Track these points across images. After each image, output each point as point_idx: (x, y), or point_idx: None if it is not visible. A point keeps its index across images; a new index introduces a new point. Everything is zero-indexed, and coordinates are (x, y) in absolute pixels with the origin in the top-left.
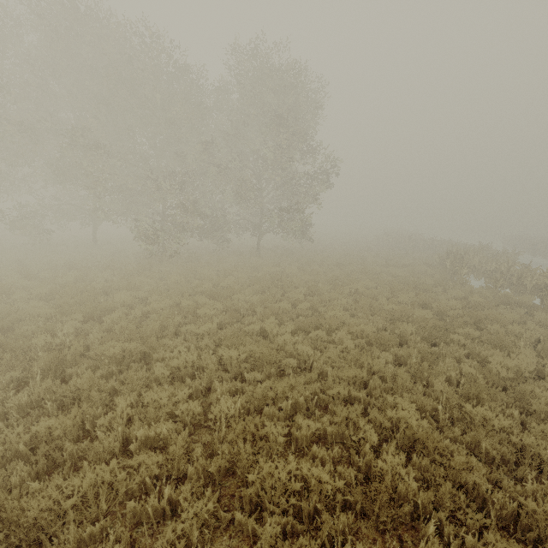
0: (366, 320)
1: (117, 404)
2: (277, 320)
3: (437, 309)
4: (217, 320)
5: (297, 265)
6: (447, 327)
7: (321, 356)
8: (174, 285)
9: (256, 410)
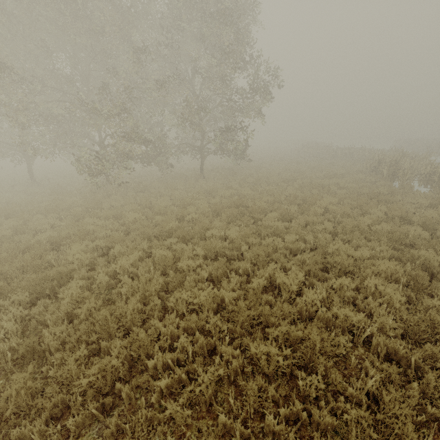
0: (366, 248)
1: None
2: (278, 265)
3: (421, 223)
4: (206, 274)
5: (247, 185)
6: None
7: (375, 324)
8: (134, 225)
9: None
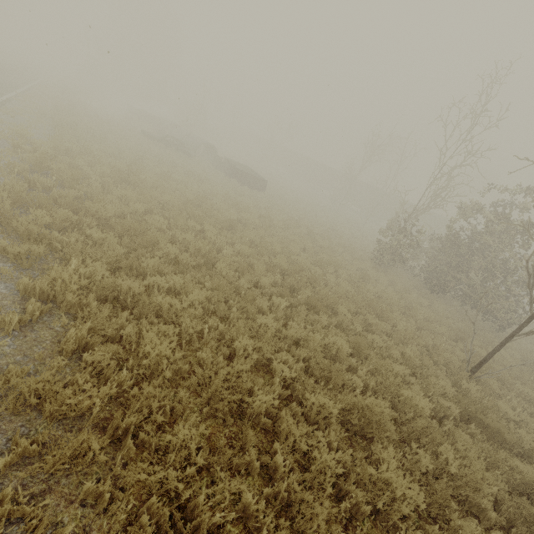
0: None
1: None
2: None
3: None
4: None
5: None
6: None
7: None
8: None
9: None
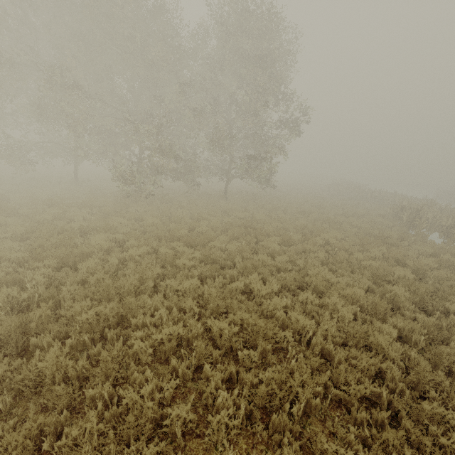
0: (348, 278)
1: (86, 411)
2: (260, 276)
3: (414, 267)
4: (197, 272)
5: (263, 211)
6: (437, 292)
7: (319, 329)
8: (150, 228)
9: (256, 406)
